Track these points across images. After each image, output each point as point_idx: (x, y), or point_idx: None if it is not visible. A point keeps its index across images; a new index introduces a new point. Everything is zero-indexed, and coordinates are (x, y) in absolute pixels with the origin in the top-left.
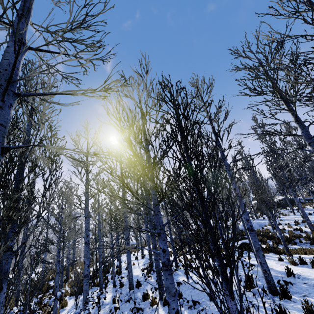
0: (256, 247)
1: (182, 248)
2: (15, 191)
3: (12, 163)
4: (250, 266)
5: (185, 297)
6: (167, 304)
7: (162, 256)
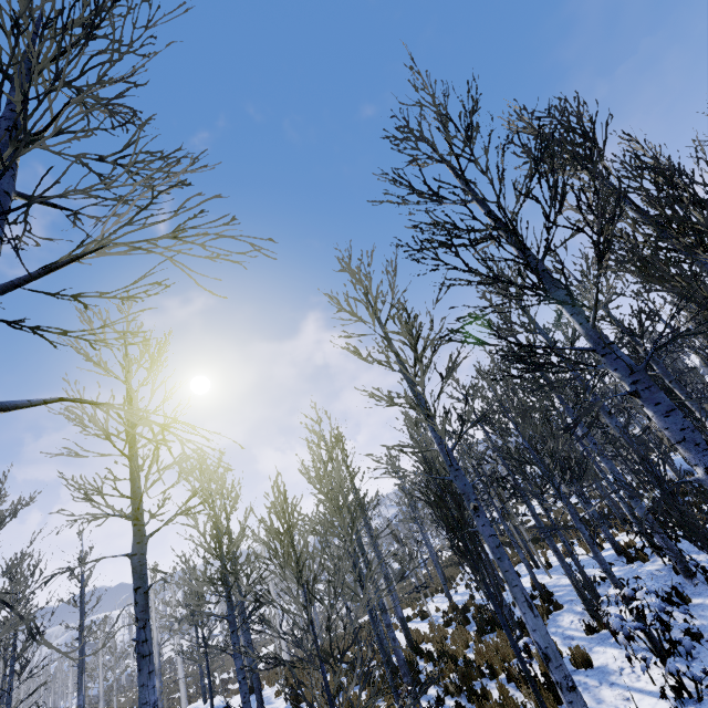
0: None
1: None
2: None
3: None
4: None
5: None
6: None
7: None
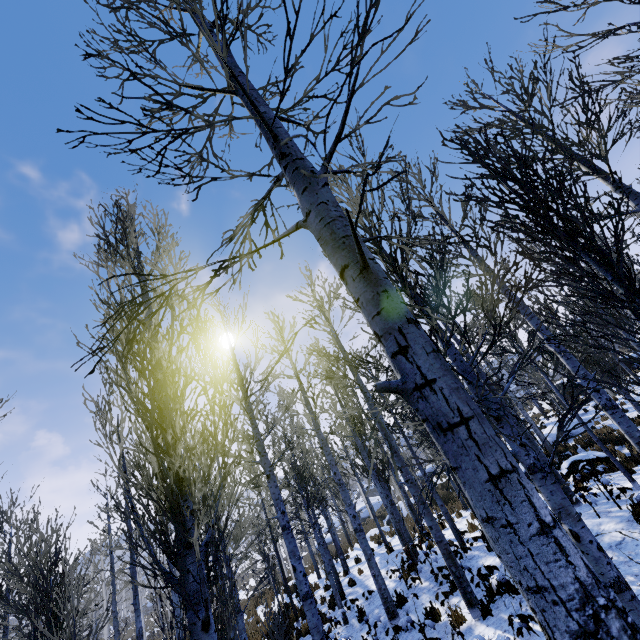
0: (635, 436)
1: (571, 419)
2: (192, 417)
3: (159, 373)
4: (622, 492)
5: None
6: (575, 539)
7: (524, 456)
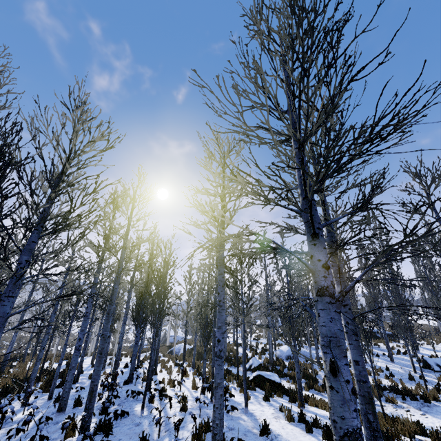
0: (217, 381)
1: None
2: None
3: None
4: (232, 409)
5: (90, 433)
6: None
7: None
